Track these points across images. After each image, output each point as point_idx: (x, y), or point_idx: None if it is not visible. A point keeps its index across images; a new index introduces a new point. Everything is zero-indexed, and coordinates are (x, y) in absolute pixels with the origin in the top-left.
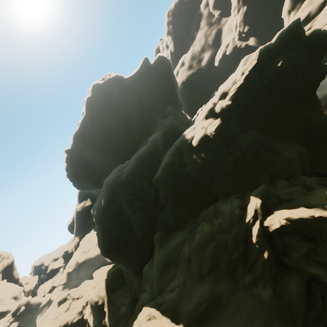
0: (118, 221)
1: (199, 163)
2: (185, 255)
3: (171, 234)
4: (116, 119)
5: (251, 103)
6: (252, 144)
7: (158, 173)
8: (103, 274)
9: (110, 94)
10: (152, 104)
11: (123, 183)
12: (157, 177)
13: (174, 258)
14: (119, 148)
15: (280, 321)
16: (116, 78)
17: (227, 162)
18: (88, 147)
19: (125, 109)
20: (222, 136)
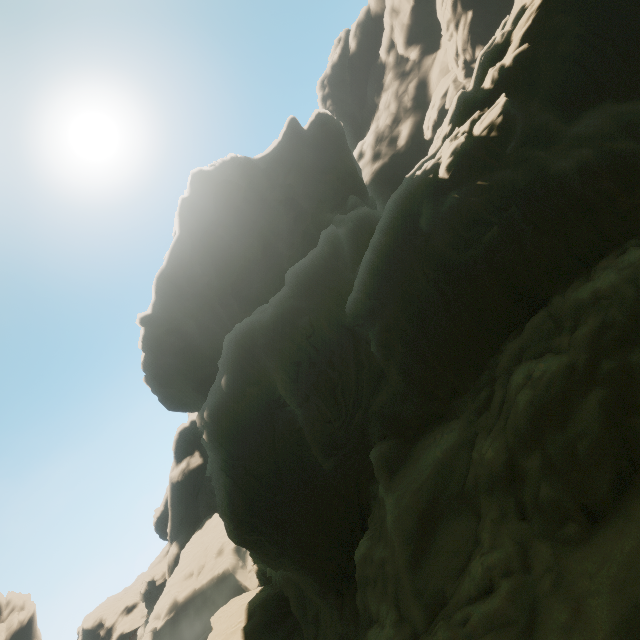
0: (267, 434)
1: (473, 204)
2: (492, 469)
3: (418, 441)
4: (244, 232)
5: (576, 49)
6: (615, 124)
7: (359, 279)
8: (238, 614)
9: (227, 185)
10: (314, 204)
11: (271, 329)
12: (357, 291)
13: (451, 496)
14: (255, 293)
15: None
16: (237, 161)
17: (558, 174)
18: (188, 300)
19: (261, 212)
20: (518, 137)
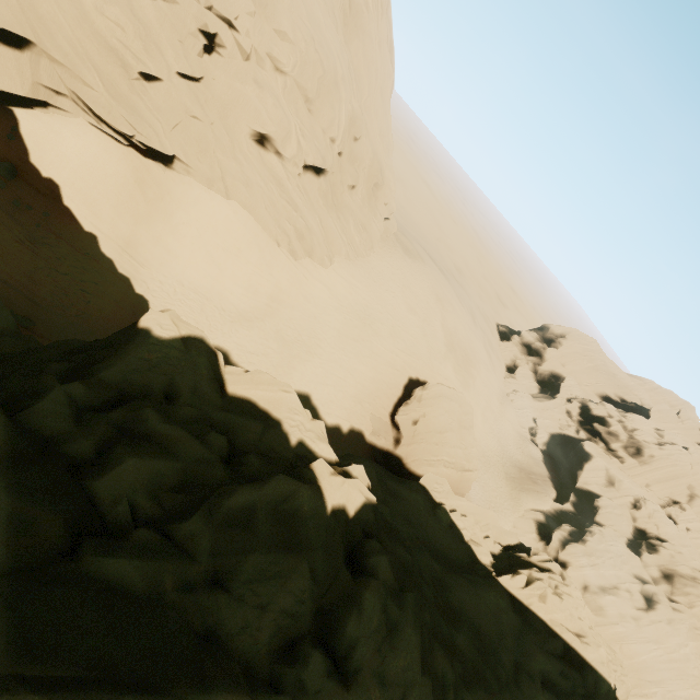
0: None
1: None
2: None
3: None
4: None
5: None
6: None
7: None
8: None
9: None
10: None
11: None
12: None
13: None
14: None
15: (360, 463)
16: None
17: None
18: None
19: None
20: None
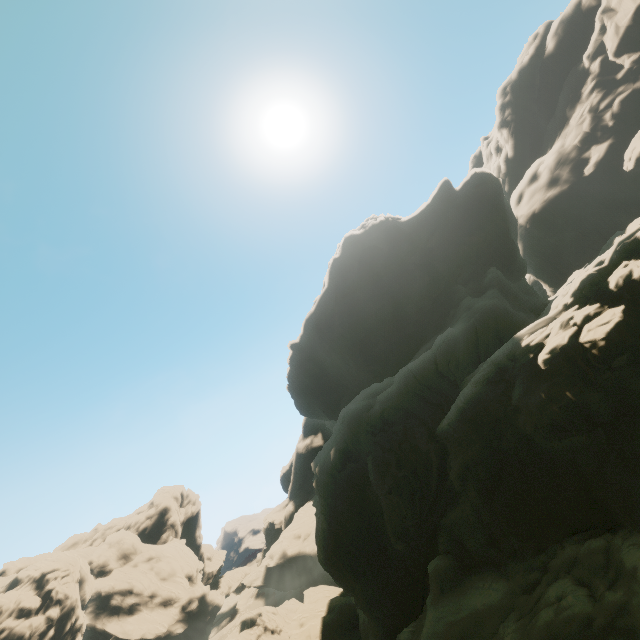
0: (357, 501)
1: (554, 414)
2: None
3: (472, 575)
4: (378, 295)
5: None
6: None
7: (449, 417)
8: (321, 604)
9: (371, 252)
10: (452, 267)
11: (374, 423)
12: (446, 425)
13: None
14: (378, 350)
15: None
16: (385, 224)
17: None
18: (325, 342)
19: (397, 277)
20: (632, 351)
